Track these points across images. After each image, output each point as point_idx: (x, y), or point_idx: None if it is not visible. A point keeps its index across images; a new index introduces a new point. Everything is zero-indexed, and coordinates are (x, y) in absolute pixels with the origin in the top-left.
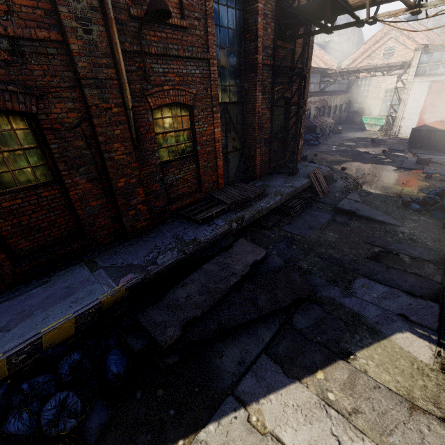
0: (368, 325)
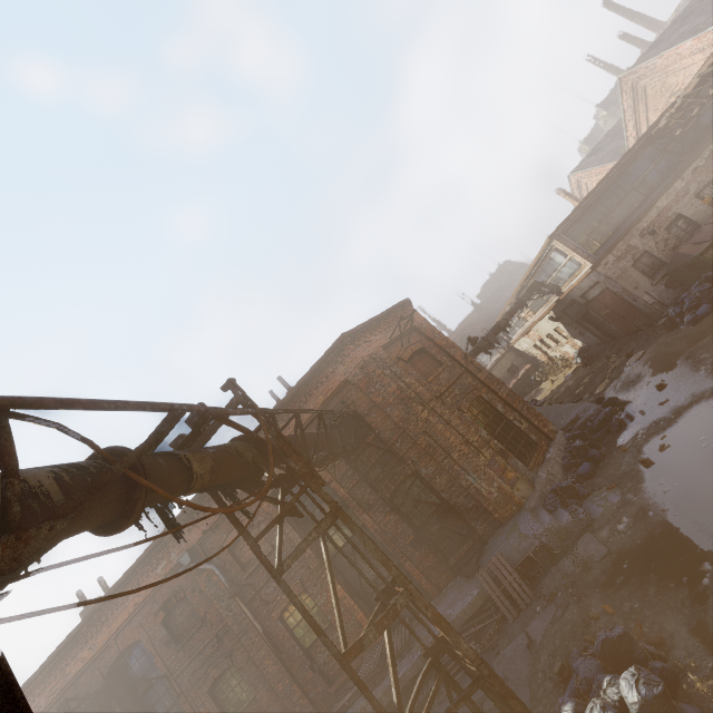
0: None
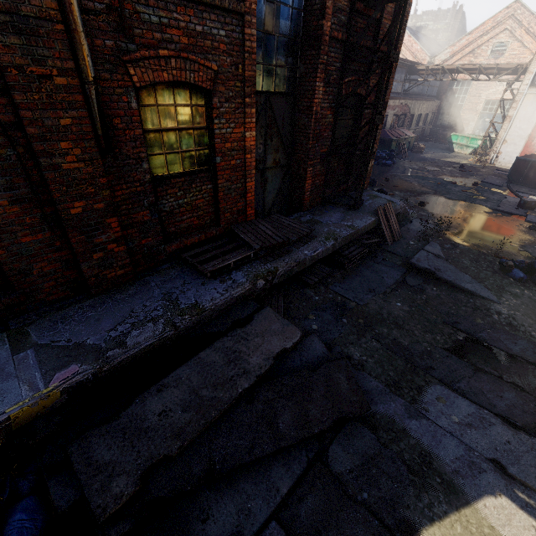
0: (444, 476)
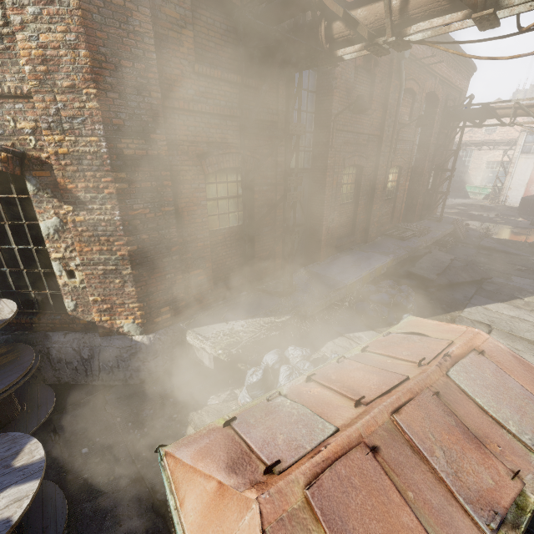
0: (527, 291)
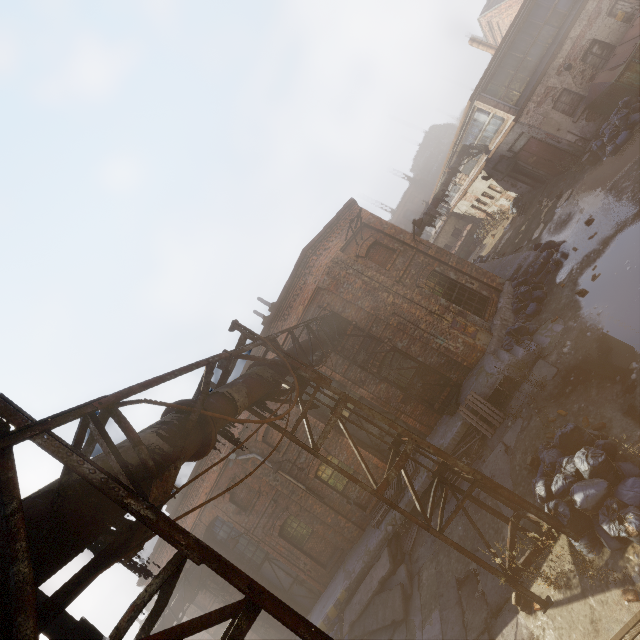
0: None
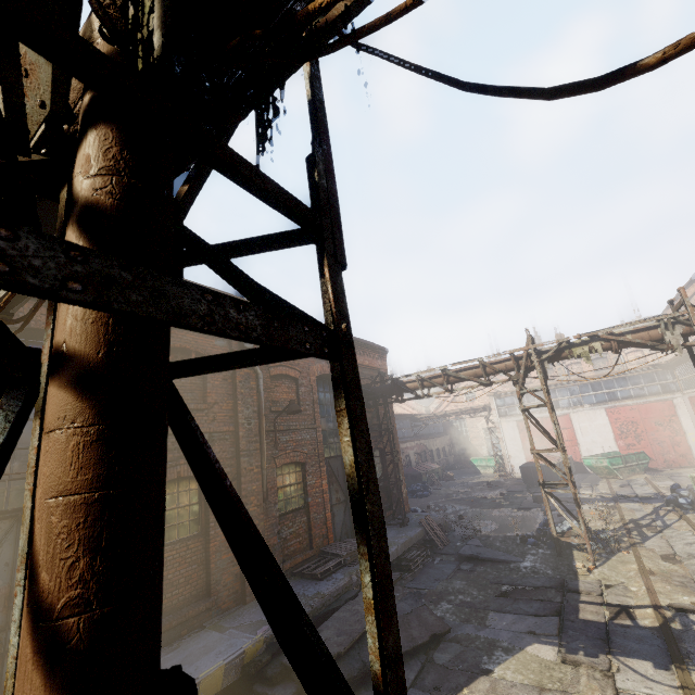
0: (503, 647)
